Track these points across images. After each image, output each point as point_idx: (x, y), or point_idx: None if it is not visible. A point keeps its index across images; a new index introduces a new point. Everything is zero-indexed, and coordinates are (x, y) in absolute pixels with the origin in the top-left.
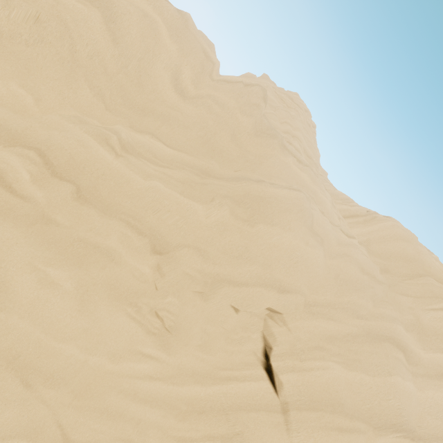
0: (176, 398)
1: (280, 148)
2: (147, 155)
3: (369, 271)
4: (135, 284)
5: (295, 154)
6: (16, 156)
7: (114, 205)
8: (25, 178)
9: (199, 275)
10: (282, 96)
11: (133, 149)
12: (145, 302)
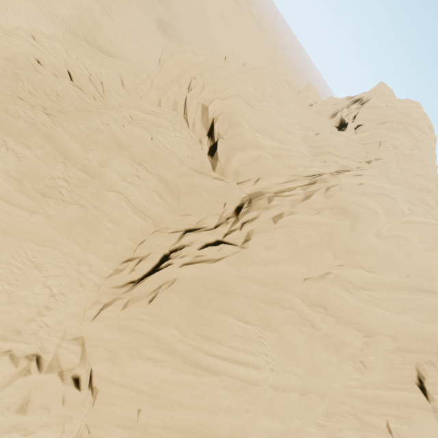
0: (366, 395)
1: None
2: (360, 284)
3: None
4: (354, 352)
5: None
6: (316, 312)
7: (349, 319)
8: (318, 321)
9: (390, 348)
10: (410, 129)
11: (355, 284)
12: (358, 358)
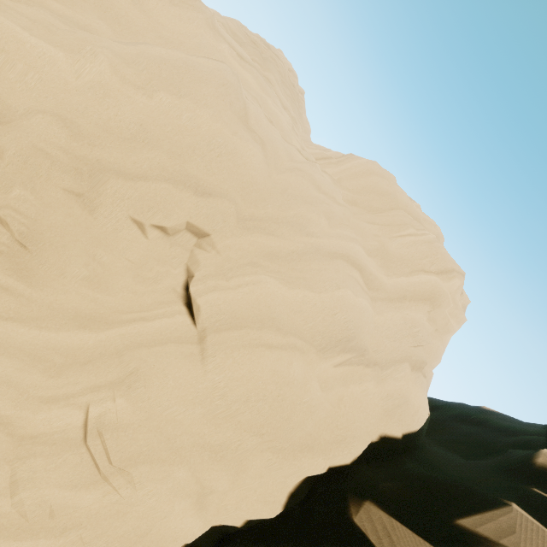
0: (44, 346)
1: (210, 30)
2: None
3: (327, 192)
4: None
5: (236, 47)
6: None
7: None
8: None
9: (63, 156)
10: (255, 39)
11: None
12: None
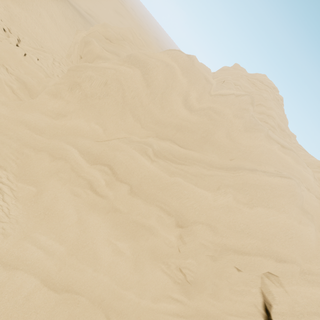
0: None
1: (266, 138)
2: (169, 156)
3: None
4: (166, 248)
5: (279, 140)
6: (98, 171)
7: (151, 195)
8: (102, 184)
9: (210, 245)
10: (254, 81)
11: (161, 154)
12: (173, 262)
